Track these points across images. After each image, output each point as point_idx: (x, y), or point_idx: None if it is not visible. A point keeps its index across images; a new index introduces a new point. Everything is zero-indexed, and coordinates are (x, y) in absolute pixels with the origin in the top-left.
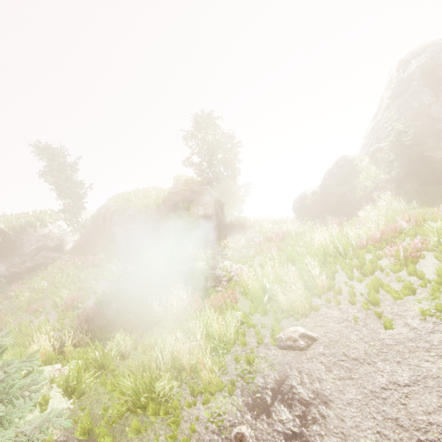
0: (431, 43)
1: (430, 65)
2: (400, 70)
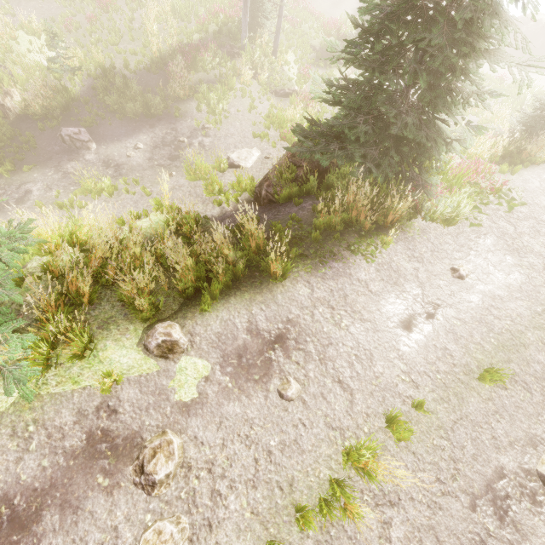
0: None
1: None
2: None
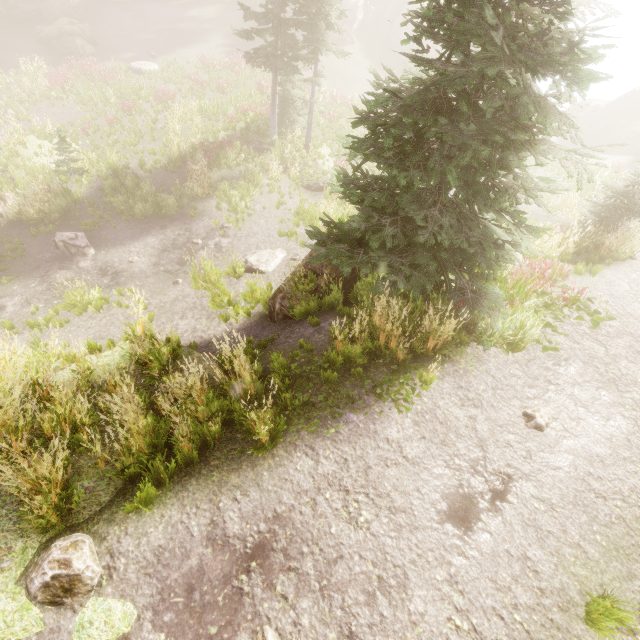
0: None
1: None
2: None
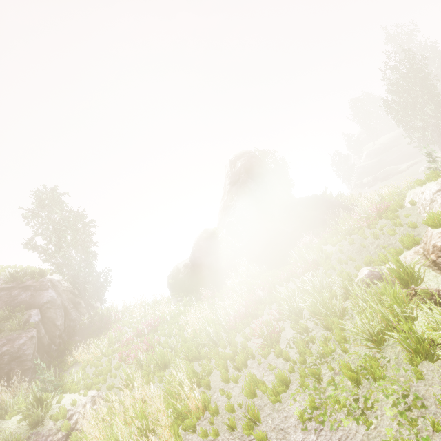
0: (246, 152)
1: (249, 165)
2: (232, 166)
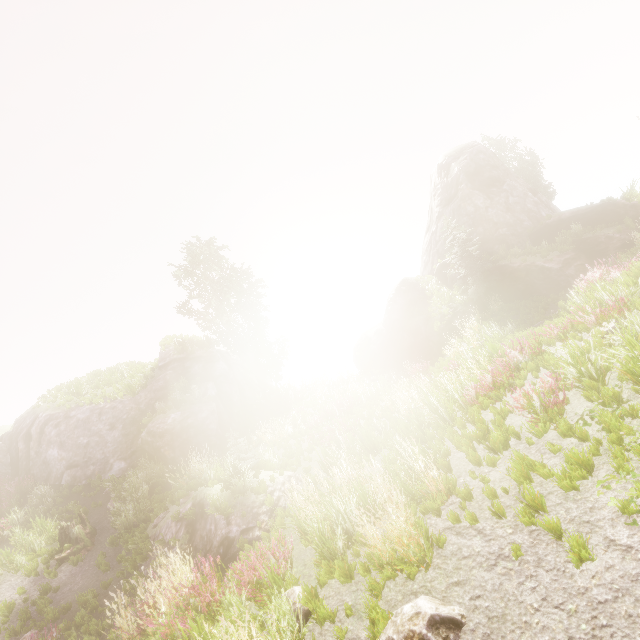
0: (466, 146)
1: (473, 167)
2: (442, 175)
